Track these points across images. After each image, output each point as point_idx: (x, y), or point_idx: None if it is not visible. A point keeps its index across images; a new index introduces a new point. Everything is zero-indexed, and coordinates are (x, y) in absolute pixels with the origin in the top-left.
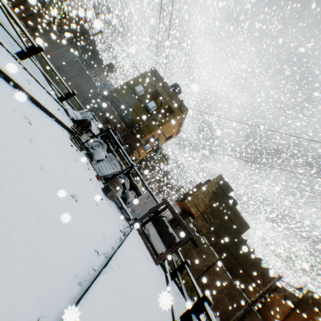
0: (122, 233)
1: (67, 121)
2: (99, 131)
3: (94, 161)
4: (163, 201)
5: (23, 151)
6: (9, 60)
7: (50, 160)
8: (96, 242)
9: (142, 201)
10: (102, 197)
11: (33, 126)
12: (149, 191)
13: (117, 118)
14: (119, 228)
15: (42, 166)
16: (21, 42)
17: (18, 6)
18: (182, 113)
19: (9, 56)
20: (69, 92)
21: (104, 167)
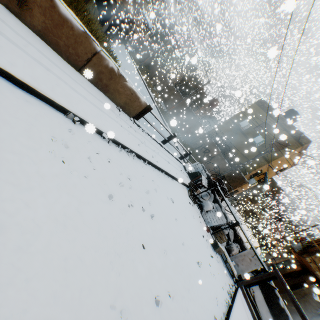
0: (229, 294)
1: (185, 178)
2: (206, 180)
3: (203, 211)
4: (271, 271)
5: (175, 233)
6: (161, 154)
7: (184, 231)
8: (213, 306)
9: (247, 257)
10: (211, 253)
11: (174, 203)
12: (255, 253)
13: (220, 155)
14: (226, 288)
15: (183, 242)
16: (154, 106)
17: (153, 77)
18: (300, 146)
19: (160, 148)
20: (187, 153)
21: (211, 218)
